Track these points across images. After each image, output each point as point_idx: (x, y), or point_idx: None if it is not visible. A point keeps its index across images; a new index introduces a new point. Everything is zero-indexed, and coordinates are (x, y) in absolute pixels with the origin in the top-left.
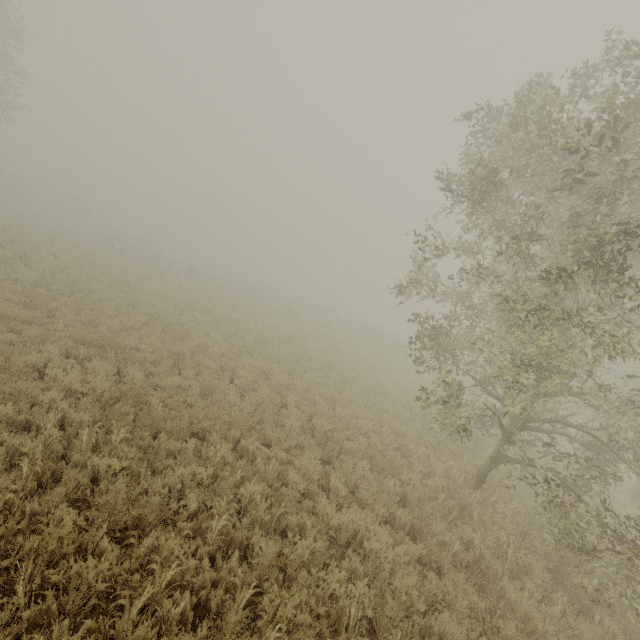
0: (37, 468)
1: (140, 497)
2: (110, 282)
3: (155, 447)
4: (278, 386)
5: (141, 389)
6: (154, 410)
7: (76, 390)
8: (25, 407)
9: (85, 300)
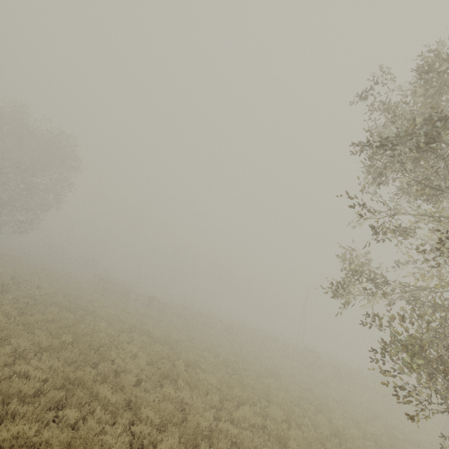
0: None
1: None
2: (70, 307)
3: None
4: (194, 436)
5: None
6: None
7: None
8: None
9: (23, 320)
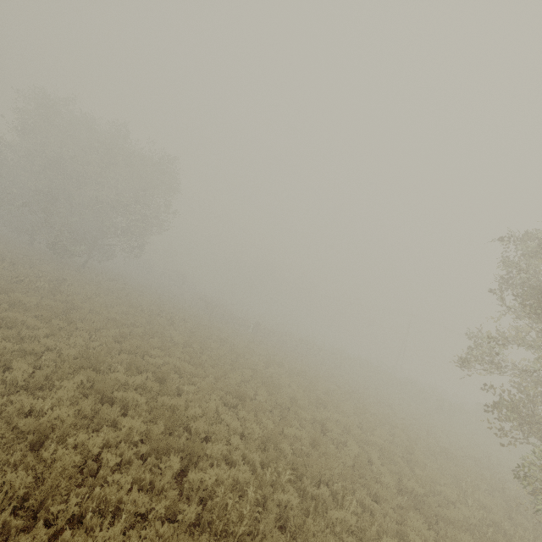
0: (257, 496)
1: (319, 533)
2: (217, 340)
3: (301, 489)
4: (360, 441)
5: (277, 436)
6: (289, 455)
7: (239, 433)
8: (224, 445)
9: (213, 356)
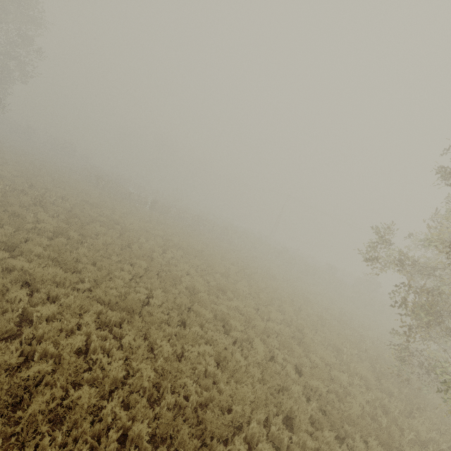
0: None
1: None
2: (106, 221)
3: None
4: (262, 334)
5: (176, 370)
6: (191, 396)
7: (121, 377)
8: (87, 426)
9: (96, 247)
